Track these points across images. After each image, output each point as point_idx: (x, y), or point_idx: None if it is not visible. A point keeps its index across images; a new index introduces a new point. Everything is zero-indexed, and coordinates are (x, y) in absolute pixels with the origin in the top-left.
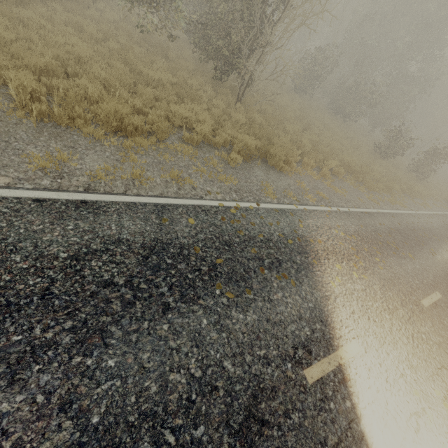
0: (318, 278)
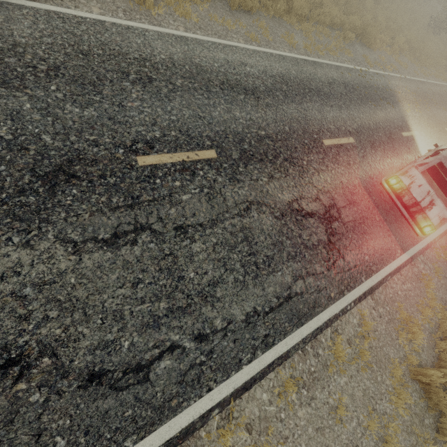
0: (401, 108)
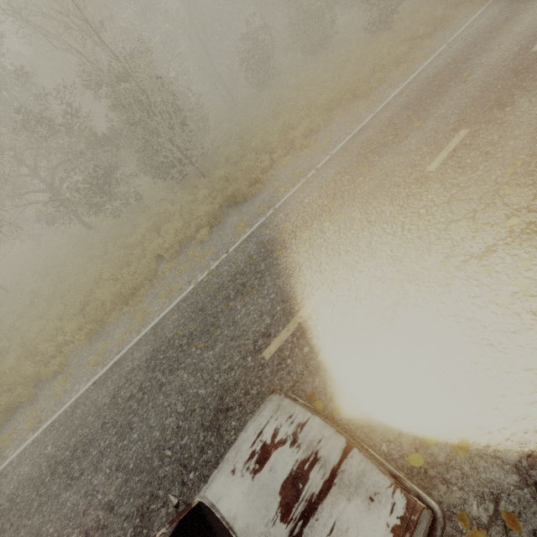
0: (281, 266)
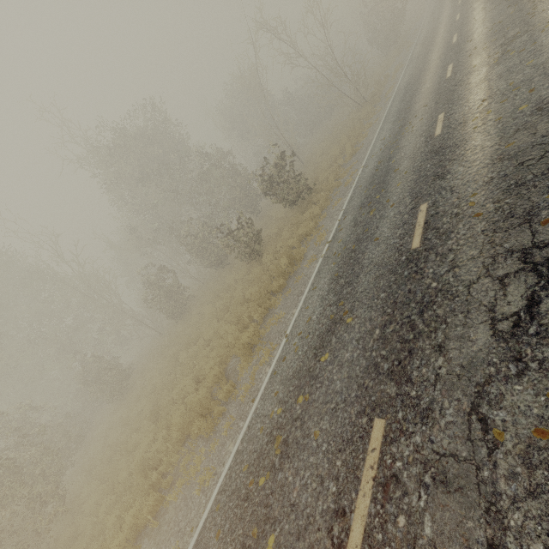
0: None
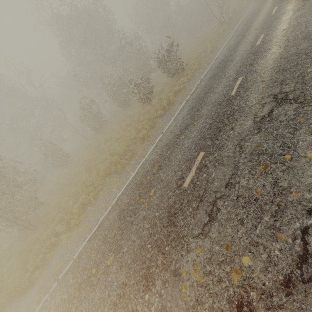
0: None
